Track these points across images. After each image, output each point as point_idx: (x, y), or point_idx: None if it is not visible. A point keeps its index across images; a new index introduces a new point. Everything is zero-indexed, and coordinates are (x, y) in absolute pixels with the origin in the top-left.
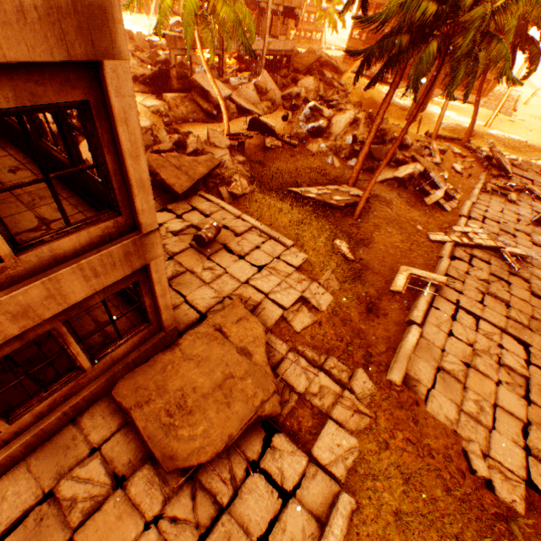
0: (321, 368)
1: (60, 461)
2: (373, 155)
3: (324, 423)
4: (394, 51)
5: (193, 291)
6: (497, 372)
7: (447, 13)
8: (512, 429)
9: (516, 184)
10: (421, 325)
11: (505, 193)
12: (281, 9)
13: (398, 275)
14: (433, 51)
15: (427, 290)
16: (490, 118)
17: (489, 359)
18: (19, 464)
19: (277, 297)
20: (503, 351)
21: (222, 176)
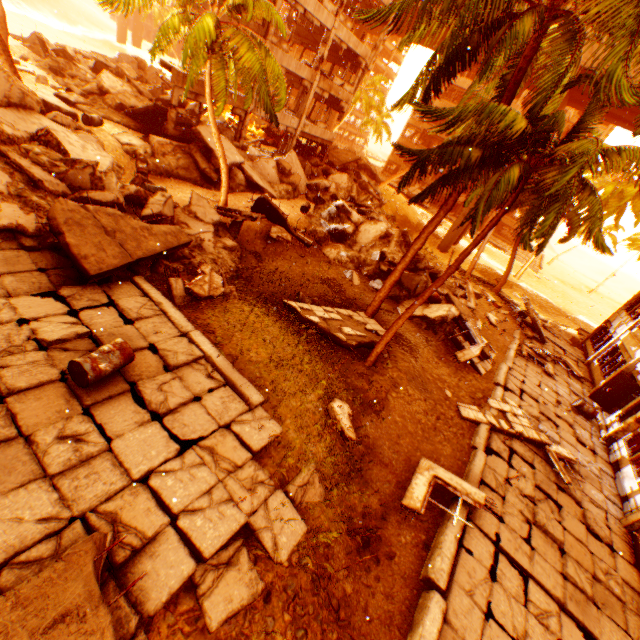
0: None
1: None
2: (402, 281)
3: None
4: (459, 164)
5: (5, 493)
6: None
7: (534, 138)
8: None
9: (553, 354)
10: (445, 588)
11: (542, 362)
12: (327, 96)
13: (417, 475)
14: (513, 179)
15: (457, 513)
16: (521, 270)
17: None
18: None
19: (195, 524)
20: None
21: (190, 260)
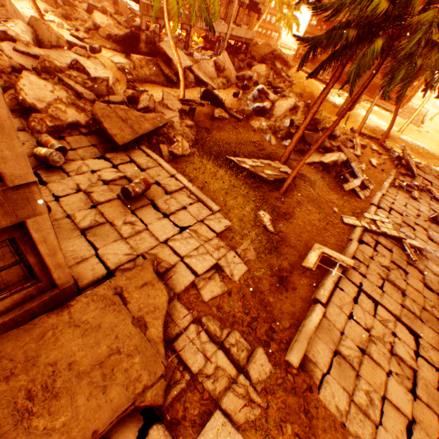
0: (221, 345)
1: None
2: (305, 139)
3: (212, 411)
4: (340, 44)
5: (108, 244)
6: (389, 361)
7: (396, 14)
8: (398, 426)
9: (420, 184)
10: (325, 304)
11: (410, 190)
12: (247, 2)
13: (311, 251)
14: (377, 49)
15: (335, 270)
16: (403, 126)
17: (383, 347)
18: None
19: (192, 261)
20: (396, 339)
21: (168, 135)
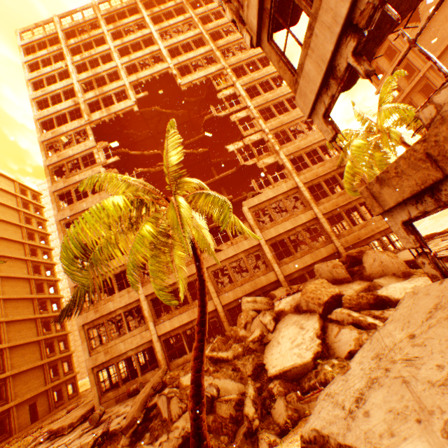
0: None
1: None
2: None
3: None
4: None
5: None
6: None
7: None
8: None
9: None
10: None
11: None
12: None
13: None
14: None
15: None
16: None
17: None
18: None
19: None
20: None
21: None
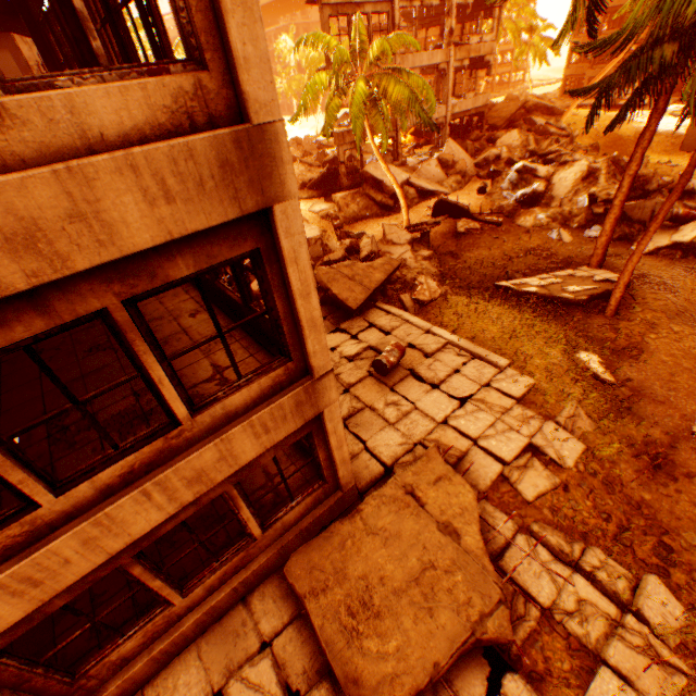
0: (576, 567)
1: (229, 651)
2: (627, 215)
3: (592, 669)
4: (651, 71)
5: (374, 434)
6: None
7: None
8: None
9: None
10: None
11: None
12: (466, 63)
13: None
14: None
15: None
16: None
17: None
18: (191, 646)
19: (491, 444)
20: None
21: (403, 279)
